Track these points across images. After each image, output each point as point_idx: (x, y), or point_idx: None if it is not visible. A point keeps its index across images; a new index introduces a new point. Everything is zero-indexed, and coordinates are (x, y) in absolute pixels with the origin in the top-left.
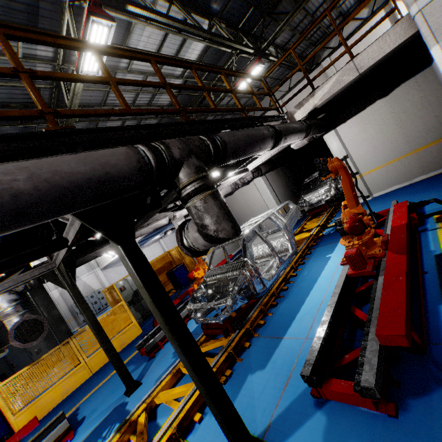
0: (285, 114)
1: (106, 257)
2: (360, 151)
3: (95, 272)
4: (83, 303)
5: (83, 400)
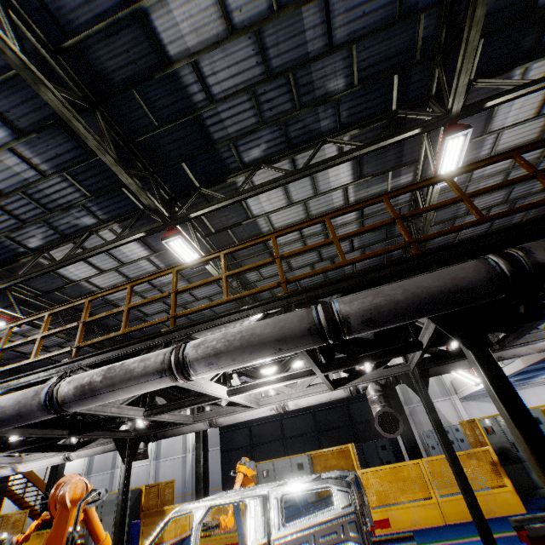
0: None
1: (466, 383)
2: None
3: (451, 400)
4: (435, 417)
5: (433, 541)
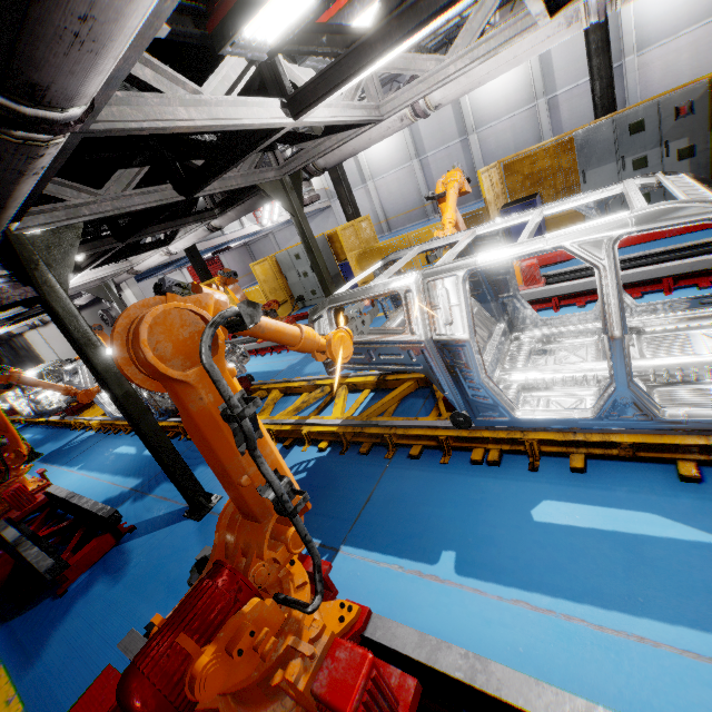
0: None
1: None
2: (64, 349)
3: None
4: None
5: None
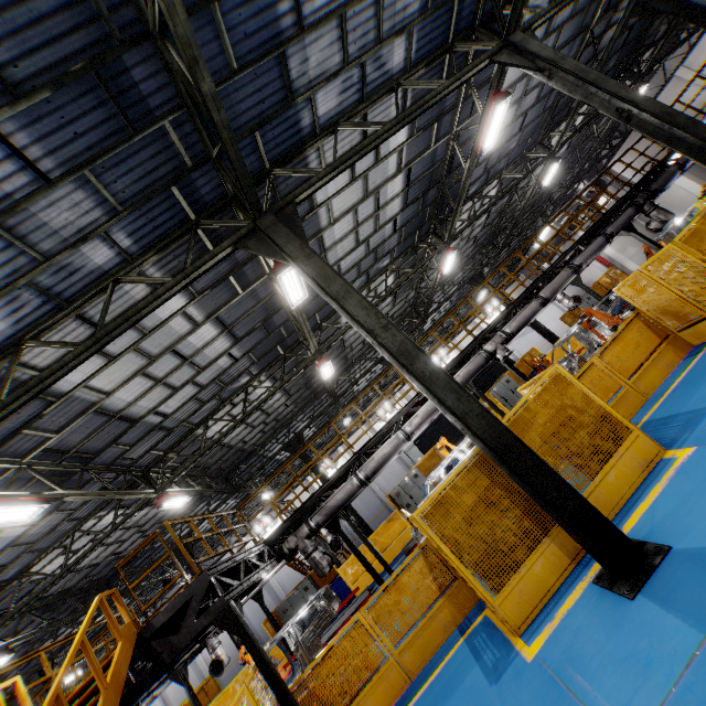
0: None
1: None
2: None
3: None
4: (590, 289)
5: None
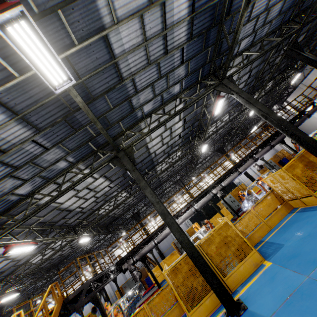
0: (313, 101)
1: None
2: None
3: None
4: (267, 162)
5: None
